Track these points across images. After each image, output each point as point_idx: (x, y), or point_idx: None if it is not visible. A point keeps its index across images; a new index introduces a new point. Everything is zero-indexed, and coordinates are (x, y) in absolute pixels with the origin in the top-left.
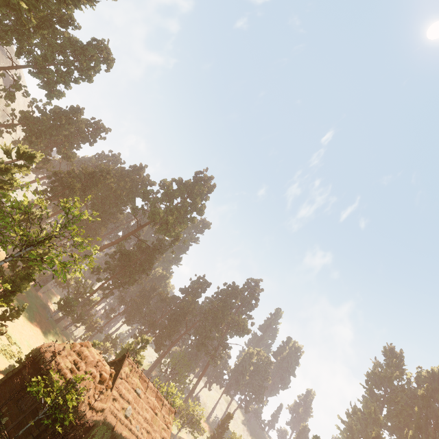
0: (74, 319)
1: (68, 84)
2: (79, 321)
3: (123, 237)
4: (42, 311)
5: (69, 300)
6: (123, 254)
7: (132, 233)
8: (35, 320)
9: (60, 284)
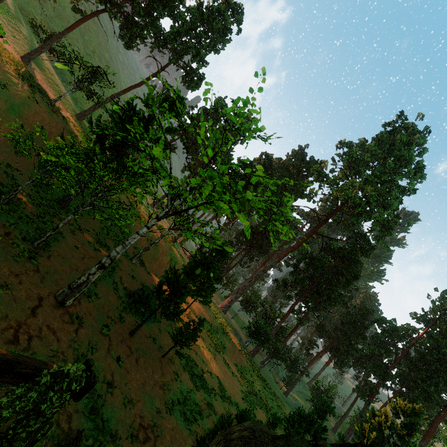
0: (270, 352)
1: (203, 57)
2: (277, 356)
3: (302, 239)
4: (233, 339)
5: (260, 324)
6: (310, 259)
7: (314, 231)
8: (227, 350)
9: (245, 307)
